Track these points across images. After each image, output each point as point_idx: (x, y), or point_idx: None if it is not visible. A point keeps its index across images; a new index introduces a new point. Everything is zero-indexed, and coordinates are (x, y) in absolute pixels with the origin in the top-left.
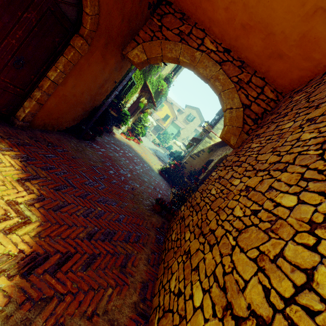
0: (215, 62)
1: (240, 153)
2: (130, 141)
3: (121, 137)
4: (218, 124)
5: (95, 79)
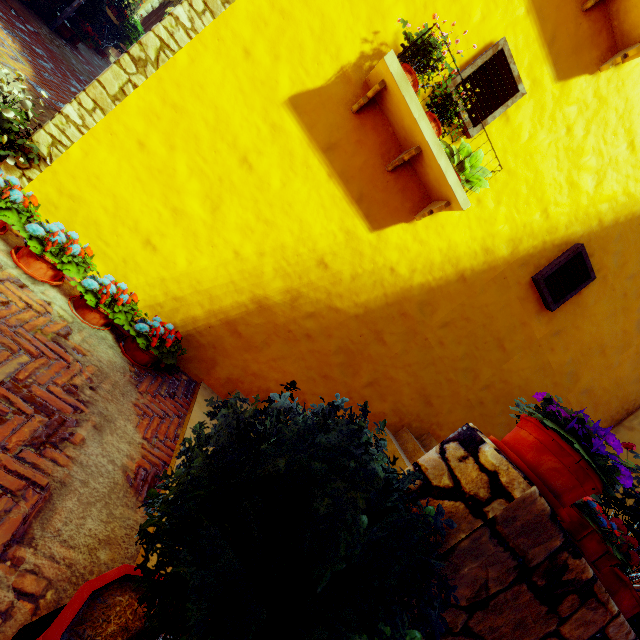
0: None
1: None
2: None
3: None
4: None
5: None
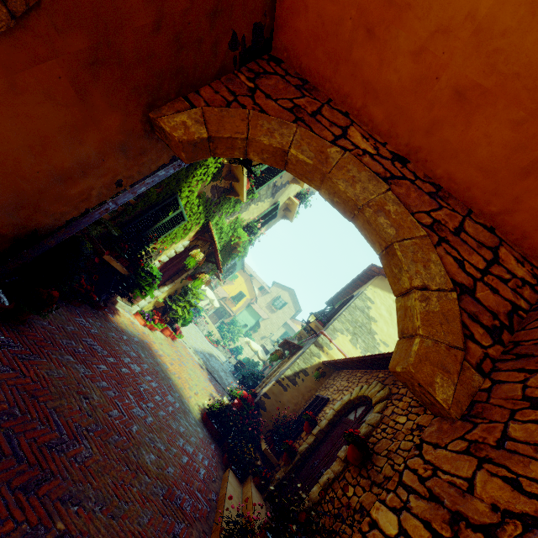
0: (374, 175)
1: (510, 463)
2: (153, 333)
3: (134, 321)
4: (336, 321)
5: (42, 147)
